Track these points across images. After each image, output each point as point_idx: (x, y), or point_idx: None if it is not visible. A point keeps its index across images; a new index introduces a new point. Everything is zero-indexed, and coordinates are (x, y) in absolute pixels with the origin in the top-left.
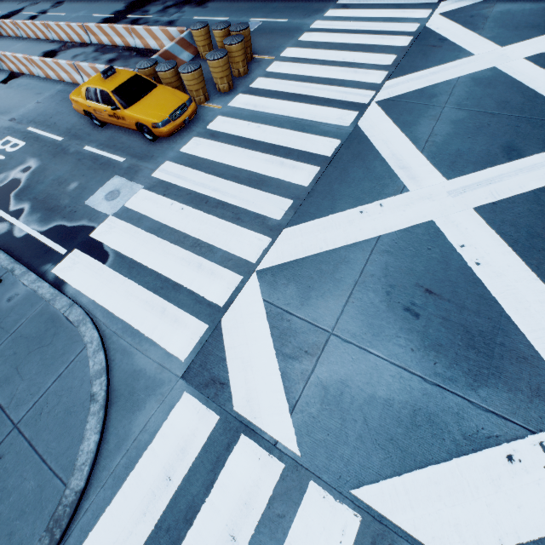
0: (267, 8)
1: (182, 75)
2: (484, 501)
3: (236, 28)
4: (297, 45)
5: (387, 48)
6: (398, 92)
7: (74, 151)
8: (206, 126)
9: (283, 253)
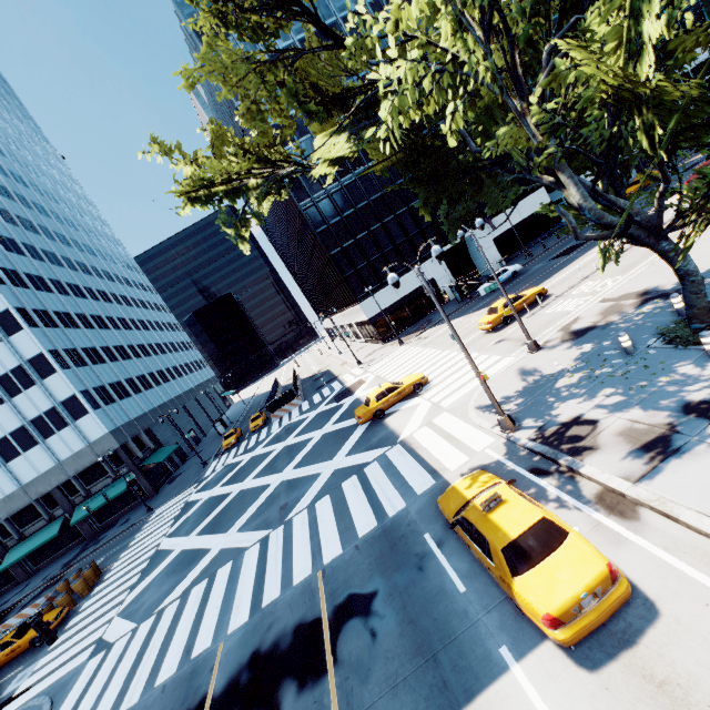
0: (108, 550)
1: (57, 601)
2: (188, 581)
3: (86, 566)
4: (128, 549)
5: (171, 519)
6: (174, 528)
7: None
8: (79, 611)
9: (128, 602)
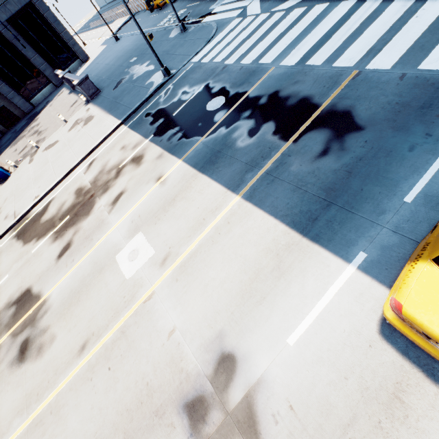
0: None
1: None
2: None
3: None
4: None
5: None
6: None
7: (204, 3)
8: None
9: None
